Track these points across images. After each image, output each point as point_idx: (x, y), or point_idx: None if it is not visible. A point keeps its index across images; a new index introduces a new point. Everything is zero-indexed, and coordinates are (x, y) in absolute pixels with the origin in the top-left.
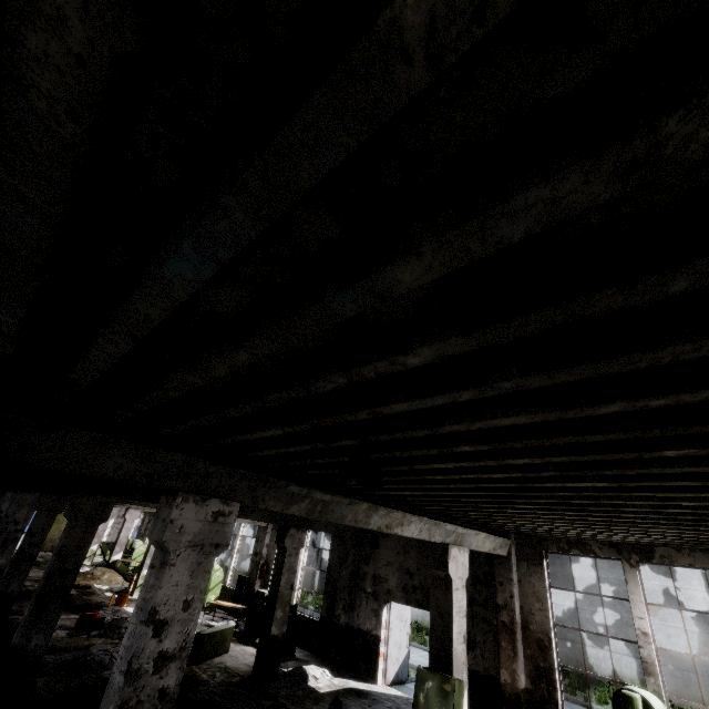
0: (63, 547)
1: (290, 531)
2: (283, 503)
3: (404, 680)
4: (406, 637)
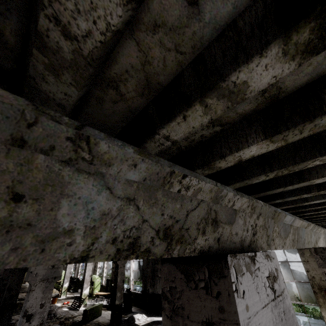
0: (9, 286)
1: None
2: None
3: None
4: None
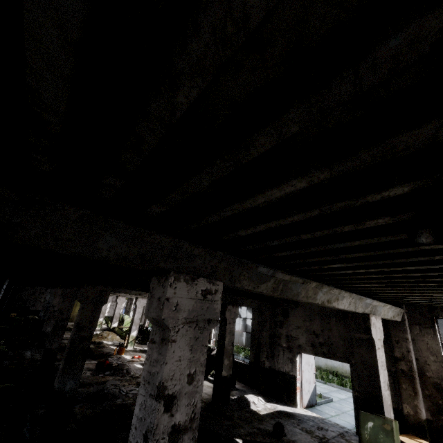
0: (79, 322)
1: (228, 307)
2: (254, 282)
3: (314, 404)
4: (312, 376)
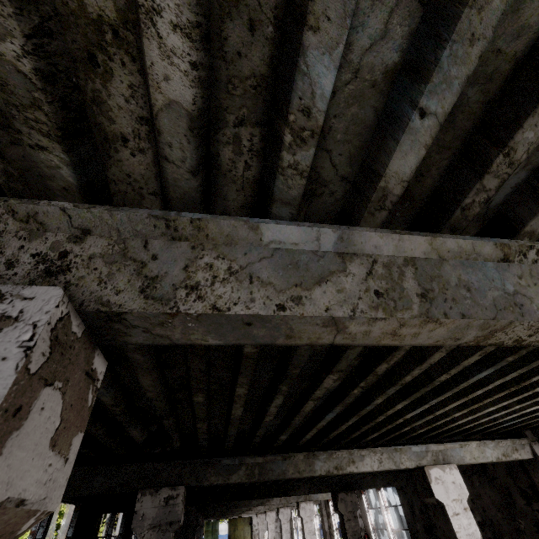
0: None
1: (339, 495)
2: (223, 476)
3: None
4: None
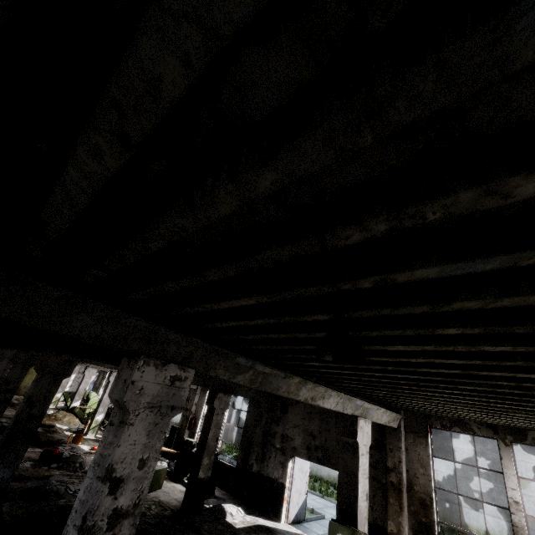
0: (31, 396)
1: (219, 394)
2: (230, 372)
3: (302, 520)
4: (305, 485)
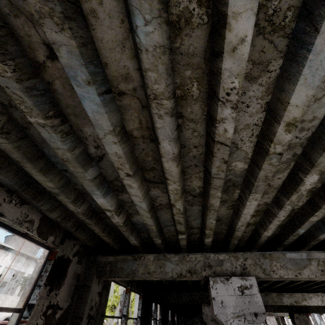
0: None
1: (294, 315)
2: None
3: None
4: None
